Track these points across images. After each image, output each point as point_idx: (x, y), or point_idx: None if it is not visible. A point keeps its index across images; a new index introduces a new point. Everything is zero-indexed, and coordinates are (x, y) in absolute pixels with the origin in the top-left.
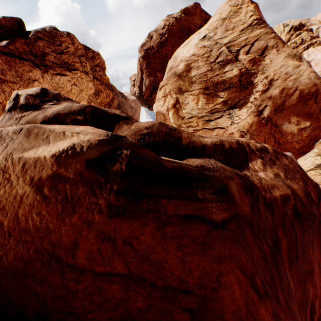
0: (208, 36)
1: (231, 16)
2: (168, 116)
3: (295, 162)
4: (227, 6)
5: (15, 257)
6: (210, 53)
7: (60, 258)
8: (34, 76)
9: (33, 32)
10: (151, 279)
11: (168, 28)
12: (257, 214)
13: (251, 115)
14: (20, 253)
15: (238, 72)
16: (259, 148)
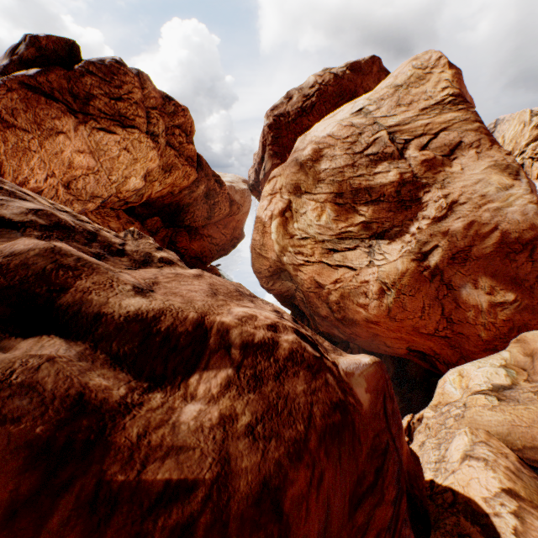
0: (367, 109)
1: (412, 83)
2: (269, 228)
3: (348, 387)
4: (408, 67)
5: None
6: (359, 137)
7: None
8: (62, 126)
9: (84, 62)
10: None
11: (319, 88)
12: (21, 532)
13: (405, 256)
14: None
15: (398, 177)
16: (257, 341)
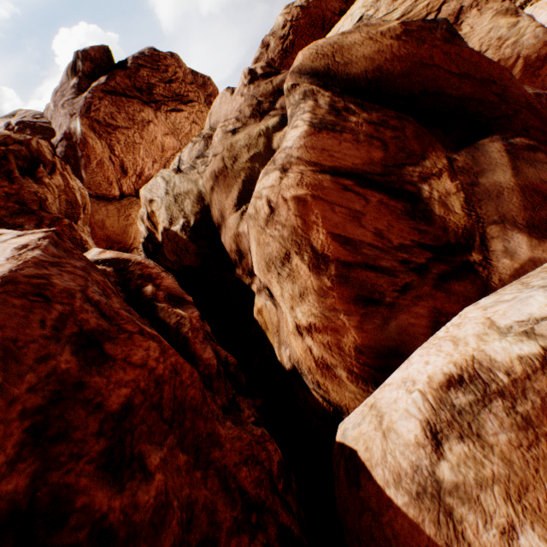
0: (367, 16)
1: None
2: None
3: None
4: None
5: (401, 69)
6: None
7: (425, 64)
8: (147, 117)
9: (132, 59)
10: (473, 75)
11: (291, 25)
12: None
13: None
14: (402, 67)
15: None
16: None
